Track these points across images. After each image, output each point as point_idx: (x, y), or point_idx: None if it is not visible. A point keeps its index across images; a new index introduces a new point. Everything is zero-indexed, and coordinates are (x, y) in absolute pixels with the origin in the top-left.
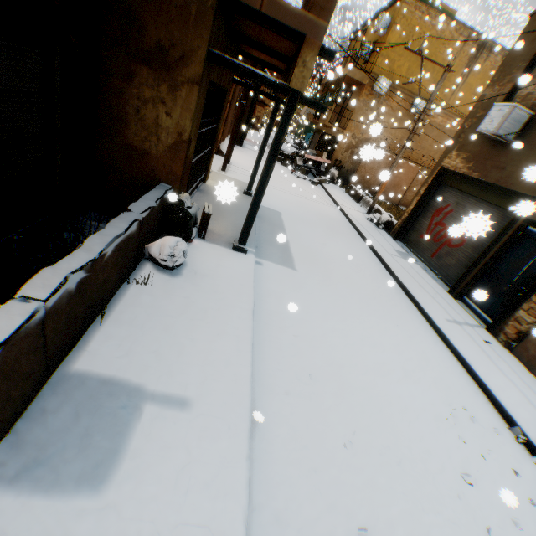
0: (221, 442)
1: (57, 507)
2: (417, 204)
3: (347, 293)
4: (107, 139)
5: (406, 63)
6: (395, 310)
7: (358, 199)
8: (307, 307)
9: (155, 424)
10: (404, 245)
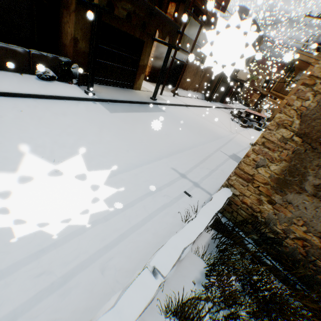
0: None
1: None
2: None
3: (123, 129)
4: (60, 41)
5: None
6: (143, 148)
7: None
8: (79, 113)
9: None
10: None
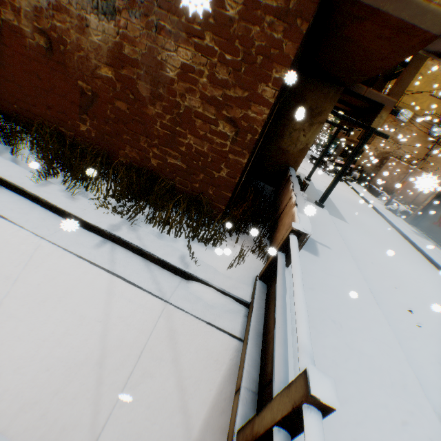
0: (347, 261)
1: (309, 254)
2: (431, 200)
3: (381, 241)
4: (271, 144)
5: (426, 100)
6: (414, 258)
7: (376, 195)
8: (360, 240)
9: (323, 249)
10: (417, 229)
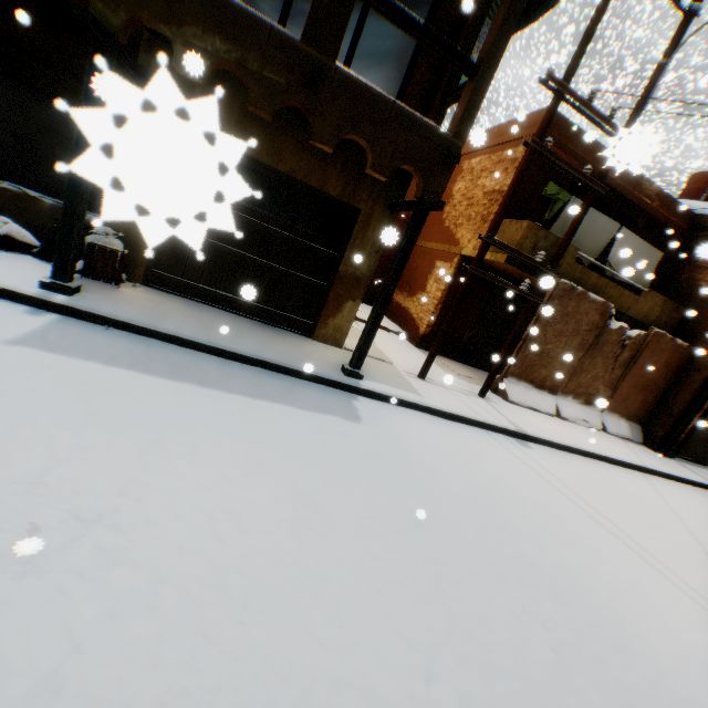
0: None
1: None
2: None
3: None
4: None
5: None
6: None
7: None
8: None
9: None
10: None
